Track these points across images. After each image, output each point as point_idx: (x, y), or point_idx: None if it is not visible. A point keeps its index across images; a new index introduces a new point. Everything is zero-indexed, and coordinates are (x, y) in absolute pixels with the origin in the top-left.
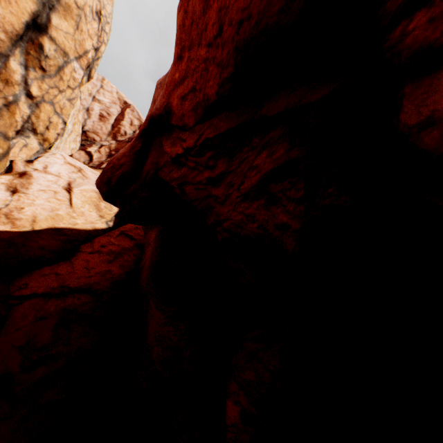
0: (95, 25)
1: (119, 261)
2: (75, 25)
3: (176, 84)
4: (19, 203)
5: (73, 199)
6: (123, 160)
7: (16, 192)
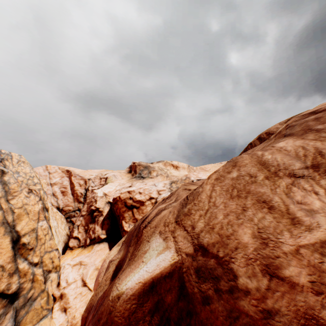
0: (32, 197)
1: None
2: (26, 214)
3: None
4: (71, 315)
5: (89, 287)
6: None
7: (66, 310)
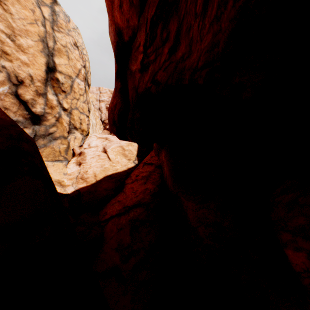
0: (76, 52)
1: (150, 181)
2: (67, 57)
3: (111, 1)
4: (84, 169)
5: (109, 156)
6: (114, 101)
7: (81, 164)
